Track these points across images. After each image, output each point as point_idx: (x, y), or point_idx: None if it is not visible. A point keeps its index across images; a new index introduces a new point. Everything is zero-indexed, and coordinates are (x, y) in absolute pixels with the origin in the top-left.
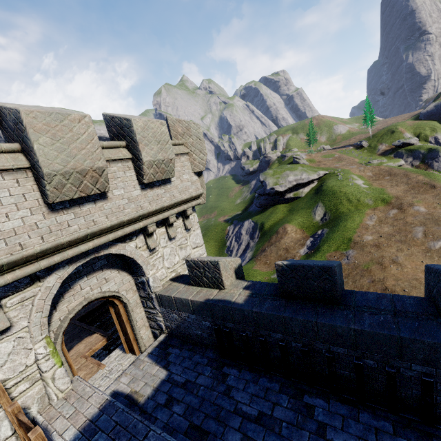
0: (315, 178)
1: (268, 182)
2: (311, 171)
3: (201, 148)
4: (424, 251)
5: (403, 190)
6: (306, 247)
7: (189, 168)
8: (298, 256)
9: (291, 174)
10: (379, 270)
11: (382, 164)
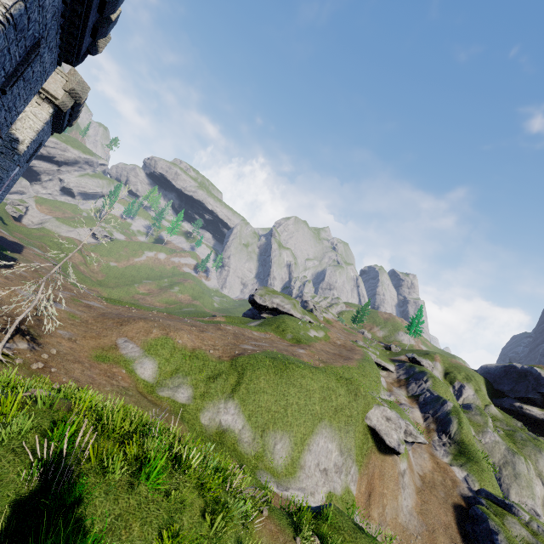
0: (296, 315)
1: (257, 291)
2: (300, 311)
3: (73, 83)
4: (233, 343)
5: (326, 350)
6: None
7: (62, 85)
8: None
9: (280, 298)
10: (183, 323)
11: (363, 347)
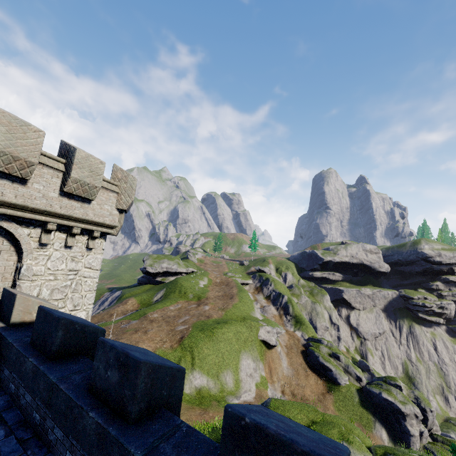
0: (183, 271)
1: (146, 262)
2: (184, 266)
3: None
4: (170, 330)
5: (217, 295)
6: (124, 316)
7: None
8: (111, 320)
9: (166, 262)
10: (130, 333)
11: (232, 277)
